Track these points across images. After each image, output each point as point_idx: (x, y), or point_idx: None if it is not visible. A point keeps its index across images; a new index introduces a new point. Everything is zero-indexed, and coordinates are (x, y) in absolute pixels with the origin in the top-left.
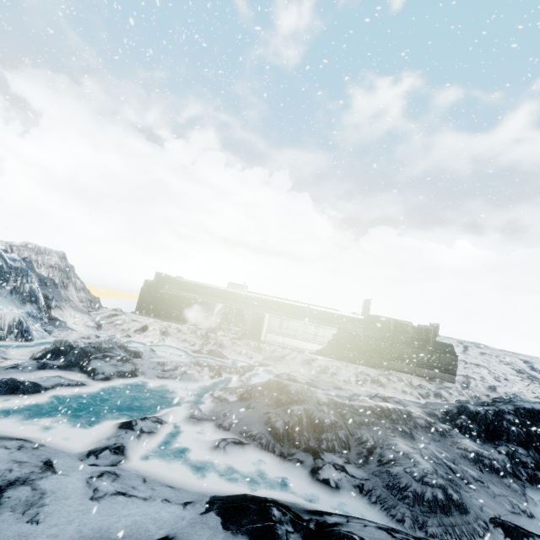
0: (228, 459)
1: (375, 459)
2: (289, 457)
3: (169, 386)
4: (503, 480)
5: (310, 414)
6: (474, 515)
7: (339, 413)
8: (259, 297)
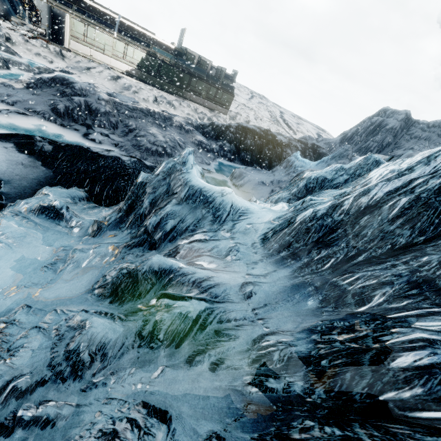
0: (11, 121)
1: (133, 135)
2: (68, 127)
3: None
4: (207, 154)
5: (90, 105)
6: None
7: (116, 108)
8: None
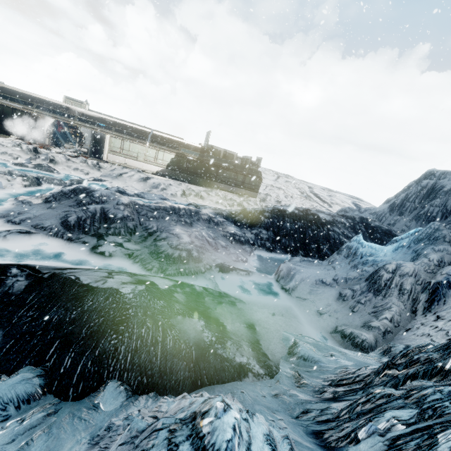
0: (7, 244)
1: (153, 238)
2: (76, 240)
3: None
4: (242, 247)
5: (106, 211)
6: (205, 263)
7: (137, 211)
8: (100, 117)
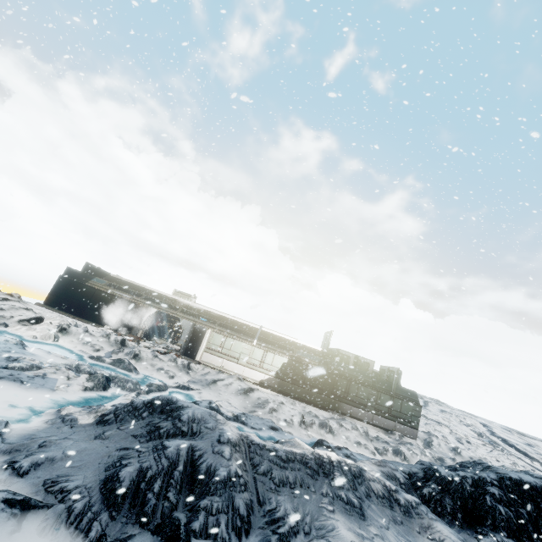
0: None
1: None
2: None
3: None
4: None
5: (197, 458)
6: None
7: (251, 460)
8: (205, 310)
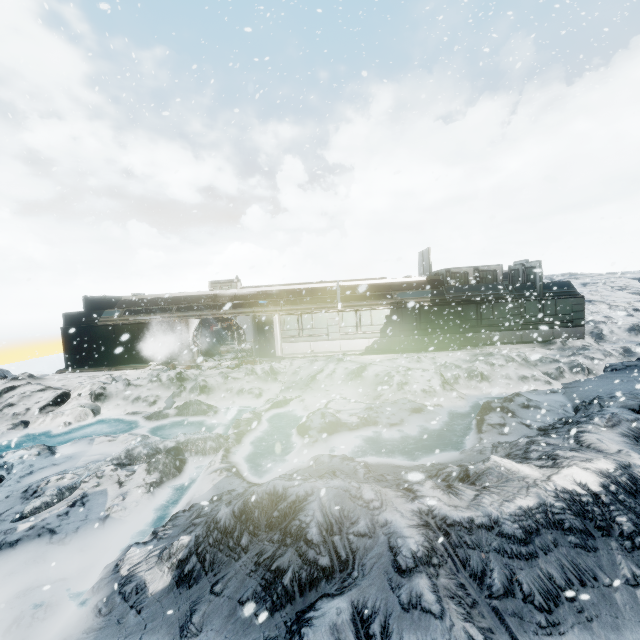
0: None
1: None
2: None
3: (3, 578)
4: None
5: None
6: None
7: (466, 566)
8: (259, 291)
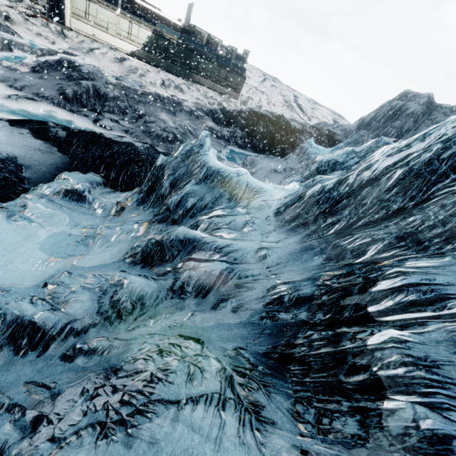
0: (21, 107)
1: (143, 121)
2: (78, 113)
3: None
4: (218, 141)
5: (98, 89)
6: None
7: (125, 93)
8: None
